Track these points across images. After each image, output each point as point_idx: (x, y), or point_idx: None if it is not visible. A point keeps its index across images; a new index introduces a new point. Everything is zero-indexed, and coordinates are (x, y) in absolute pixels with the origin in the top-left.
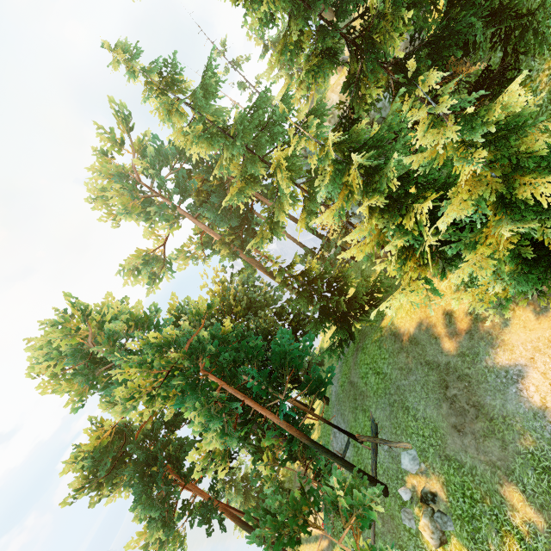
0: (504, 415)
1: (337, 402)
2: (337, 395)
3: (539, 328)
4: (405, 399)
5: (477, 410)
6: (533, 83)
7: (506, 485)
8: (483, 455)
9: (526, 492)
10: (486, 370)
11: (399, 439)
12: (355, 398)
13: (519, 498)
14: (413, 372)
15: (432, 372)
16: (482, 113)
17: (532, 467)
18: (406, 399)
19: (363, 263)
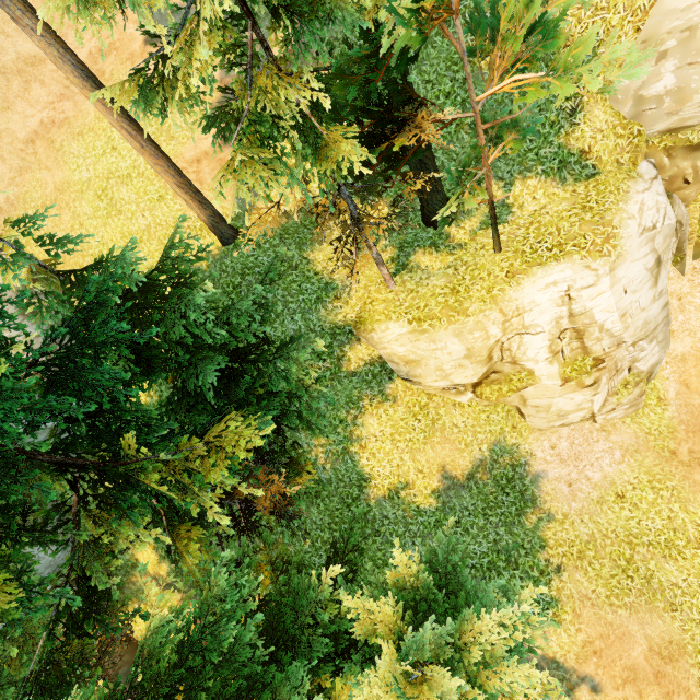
0: None
1: None
2: None
3: None
4: None
5: None
6: (309, 455)
7: None
8: None
9: None
10: None
11: None
12: None
13: None
14: None
15: None
16: (459, 652)
17: None
18: None
19: None
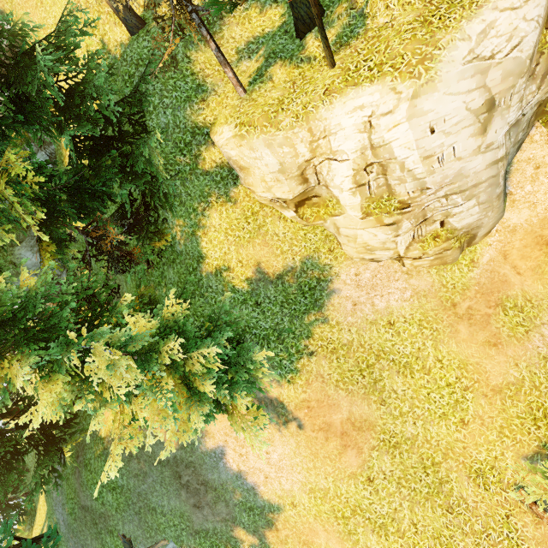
0: (222, 483)
1: (71, 535)
2: (68, 526)
3: (224, 420)
4: (150, 502)
5: (205, 486)
6: (172, 231)
7: (235, 529)
8: (218, 517)
9: (246, 527)
10: (203, 455)
11: (155, 540)
12: (96, 522)
13: (243, 533)
14: (149, 474)
15: (165, 468)
16: (154, 355)
17: (244, 510)
18: (151, 501)
19: (60, 419)
